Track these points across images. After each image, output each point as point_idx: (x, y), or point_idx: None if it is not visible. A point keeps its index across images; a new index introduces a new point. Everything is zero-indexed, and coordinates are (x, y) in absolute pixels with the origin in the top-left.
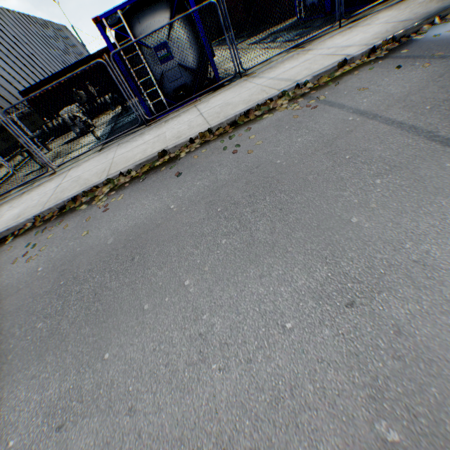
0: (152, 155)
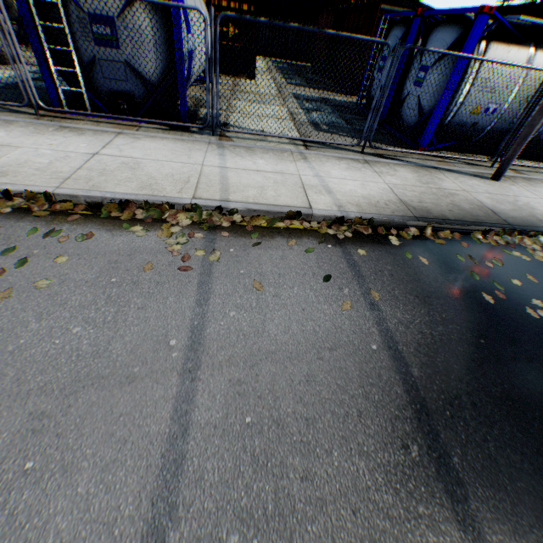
0: None
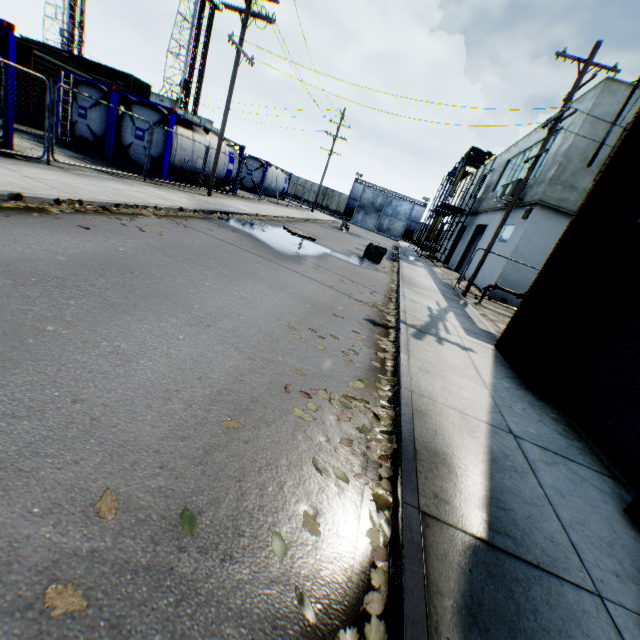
0: None
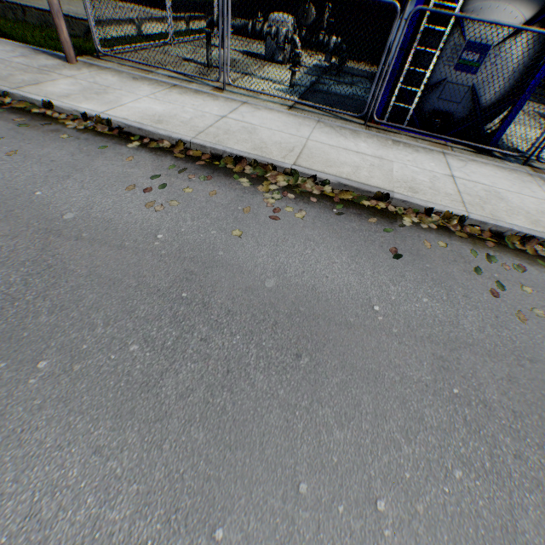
0: (368, 187)
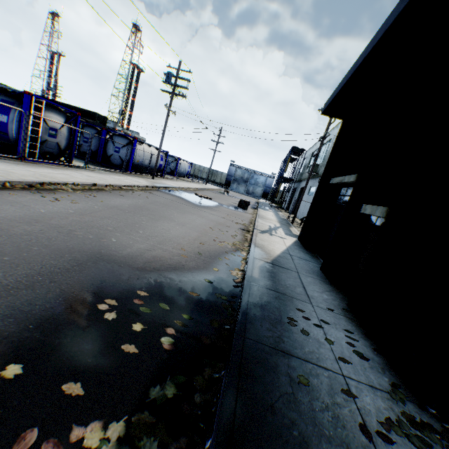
0: (90, 183)
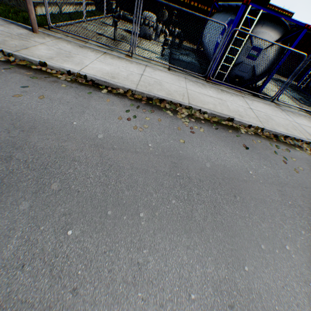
0: (224, 115)
